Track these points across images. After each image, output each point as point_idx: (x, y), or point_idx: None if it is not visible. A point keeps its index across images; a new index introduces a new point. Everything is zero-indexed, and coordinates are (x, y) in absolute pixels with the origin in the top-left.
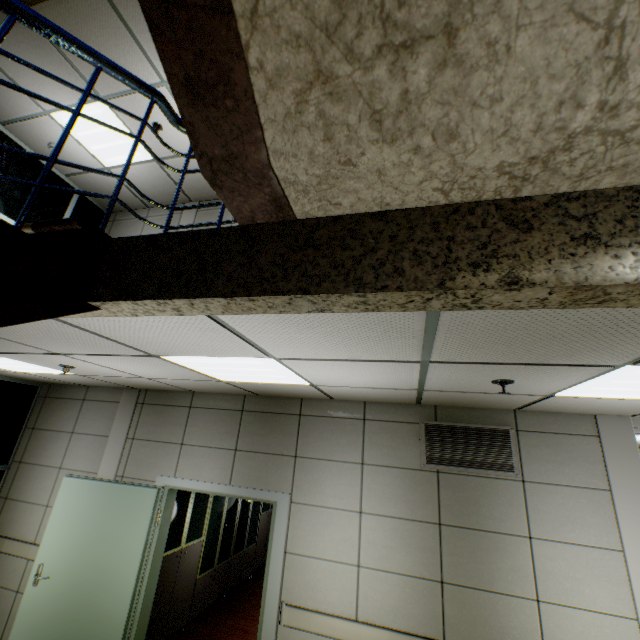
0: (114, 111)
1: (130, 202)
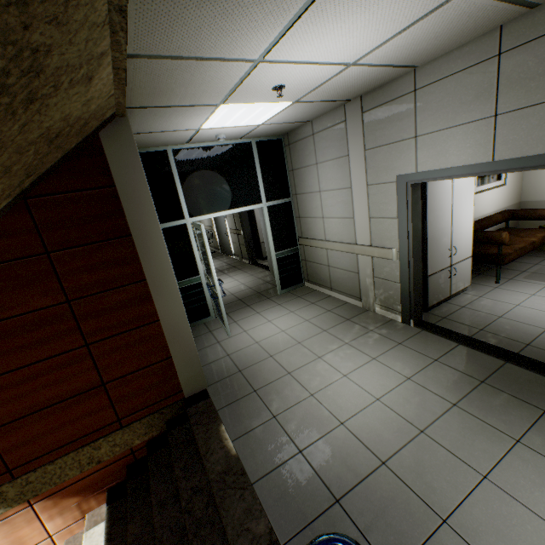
0: (234, 103)
1: (292, 126)
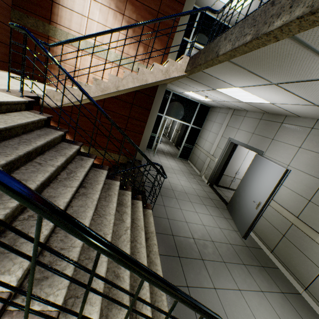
0: (195, 93)
1: (214, 106)
